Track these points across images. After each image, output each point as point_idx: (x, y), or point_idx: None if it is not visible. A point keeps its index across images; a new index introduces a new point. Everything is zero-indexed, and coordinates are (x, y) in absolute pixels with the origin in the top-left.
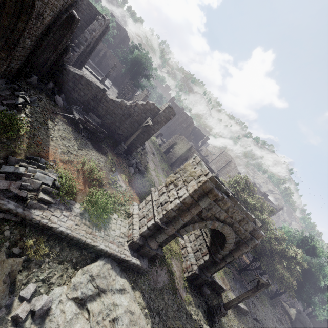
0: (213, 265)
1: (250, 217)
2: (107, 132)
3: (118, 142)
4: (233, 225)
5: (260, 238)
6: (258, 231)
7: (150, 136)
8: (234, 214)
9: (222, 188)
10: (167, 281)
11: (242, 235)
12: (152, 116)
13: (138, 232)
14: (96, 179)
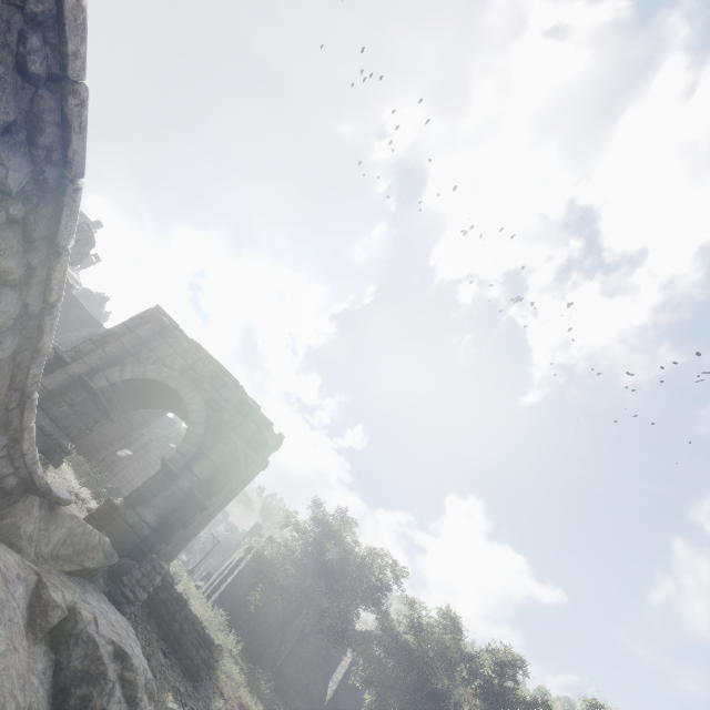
0: (164, 489)
1: (228, 374)
2: None
3: None
4: (200, 386)
5: (263, 426)
6: (253, 407)
7: (135, 427)
8: (198, 365)
9: (173, 322)
10: None
11: (223, 411)
12: None
13: None
14: None
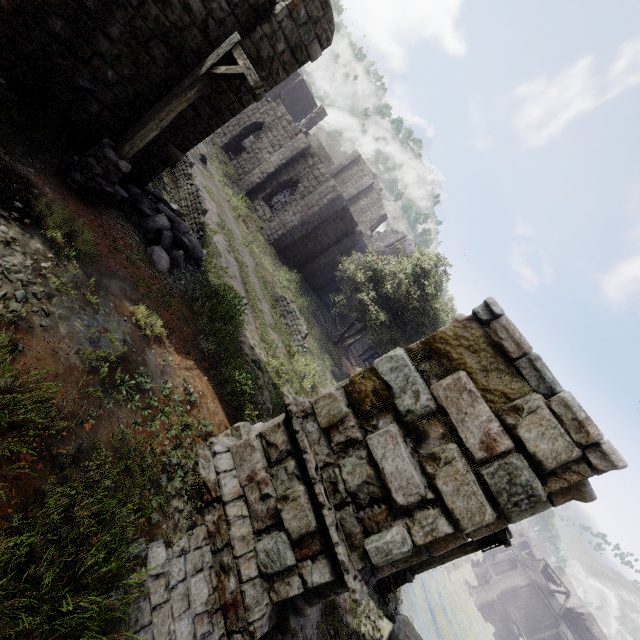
0: None
1: None
2: (6, 64)
3: (78, 124)
4: None
5: None
6: None
7: (224, 120)
8: None
9: None
10: (322, 607)
11: None
12: (236, 21)
13: (263, 598)
14: (3, 427)
